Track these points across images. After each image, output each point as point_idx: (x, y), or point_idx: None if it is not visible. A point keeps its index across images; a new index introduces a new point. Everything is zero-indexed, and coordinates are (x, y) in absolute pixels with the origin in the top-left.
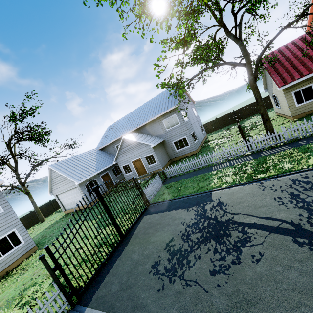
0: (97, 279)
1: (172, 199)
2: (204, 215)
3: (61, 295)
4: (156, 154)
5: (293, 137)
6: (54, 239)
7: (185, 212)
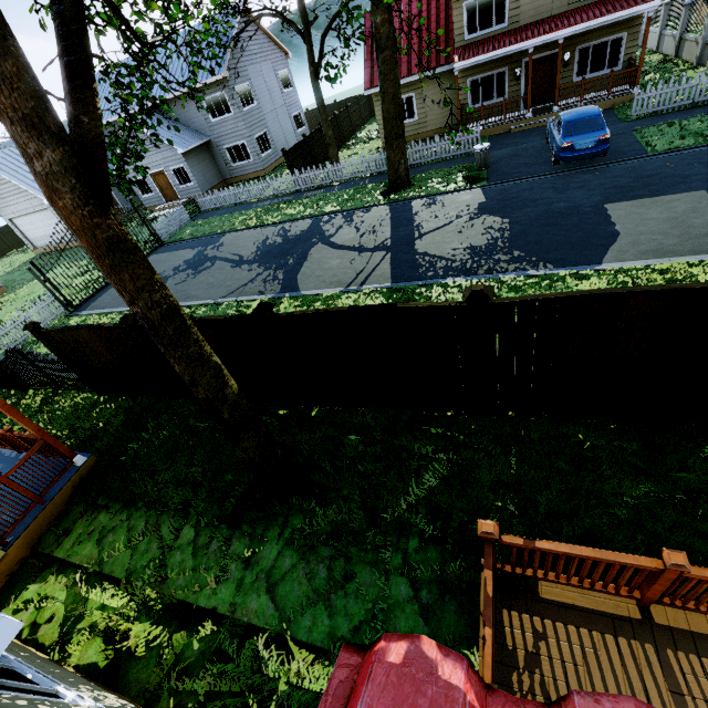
0: (92, 299)
1: (189, 240)
2: (202, 253)
3: (57, 302)
4: (191, 167)
5: (337, 179)
6: (30, 281)
7: (190, 251)
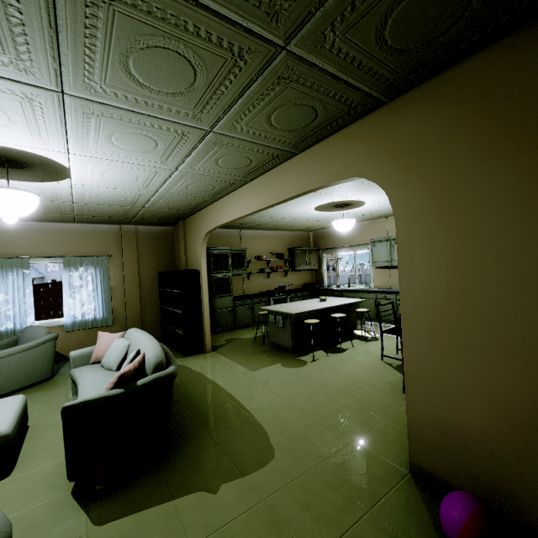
0: None
1: None
2: None
3: None
4: None
5: None
6: None
7: None
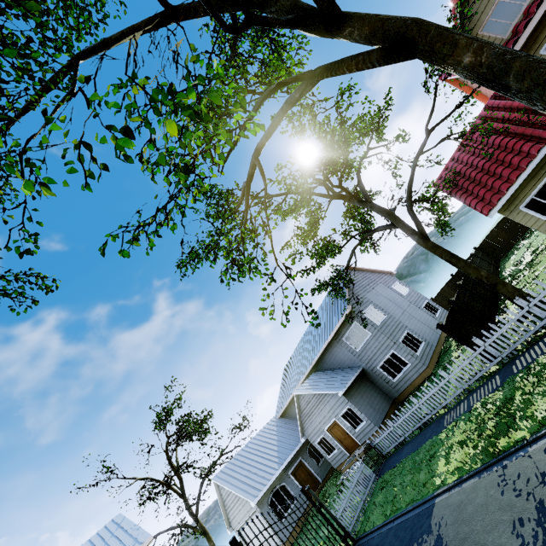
0: None
1: (383, 525)
2: None
3: None
4: (356, 404)
5: None
6: None
7: None
